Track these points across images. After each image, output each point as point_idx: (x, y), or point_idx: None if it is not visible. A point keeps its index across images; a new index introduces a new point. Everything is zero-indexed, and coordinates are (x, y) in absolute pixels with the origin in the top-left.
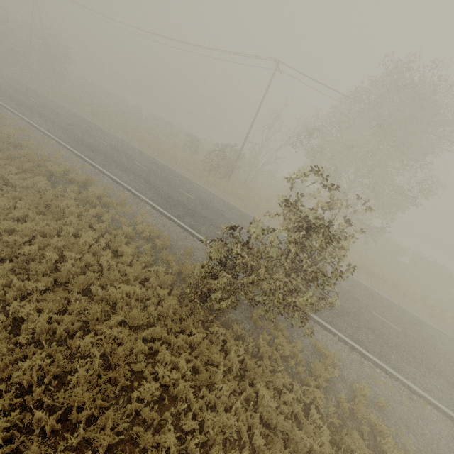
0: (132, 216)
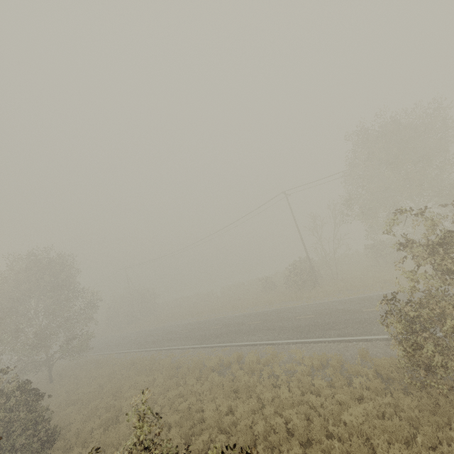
0: (289, 359)
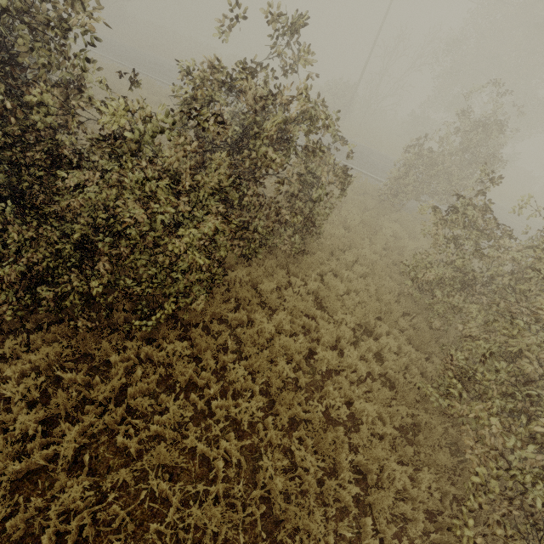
0: None
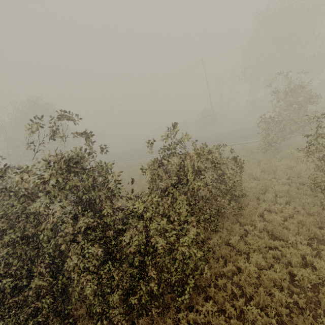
0: None
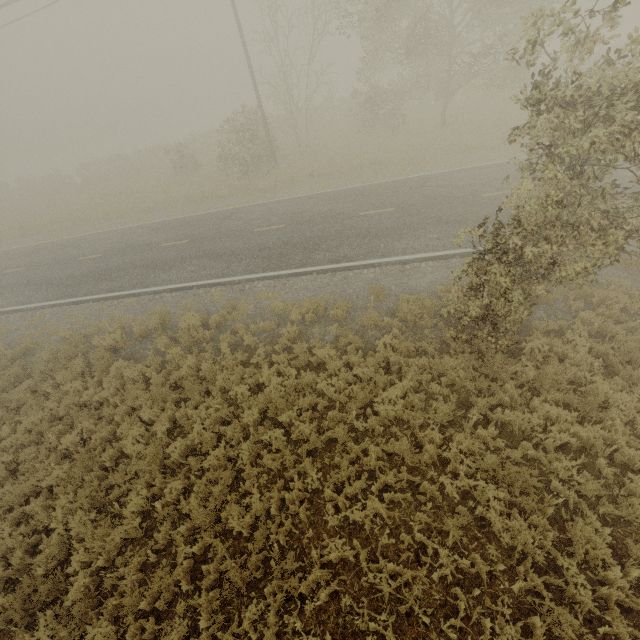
0: (260, 311)
